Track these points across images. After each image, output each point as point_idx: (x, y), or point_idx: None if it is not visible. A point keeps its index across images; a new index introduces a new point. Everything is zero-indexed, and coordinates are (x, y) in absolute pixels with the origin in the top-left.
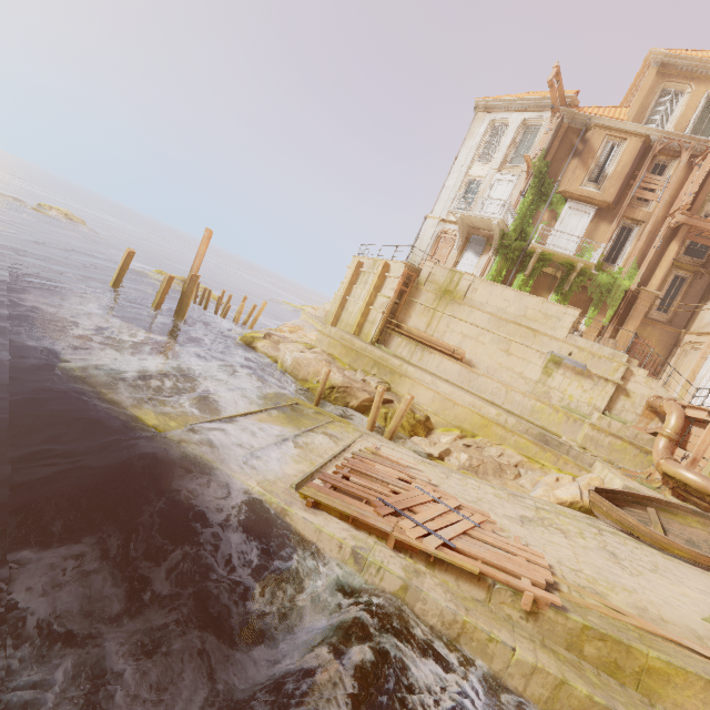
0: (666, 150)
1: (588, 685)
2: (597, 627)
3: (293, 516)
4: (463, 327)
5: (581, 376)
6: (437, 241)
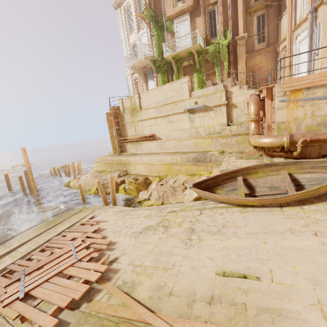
0: None
1: None
2: None
3: None
4: (147, 122)
5: (207, 112)
6: (136, 85)
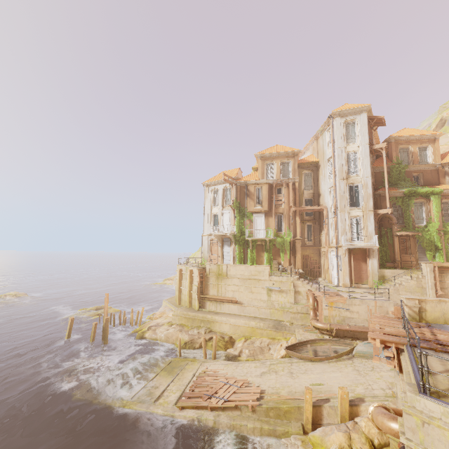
0: (277, 184)
1: (269, 425)
2: (270, 406)
3: (176, 416)
4: (231, 288)
5: (281, 292)
6: (211, 244)
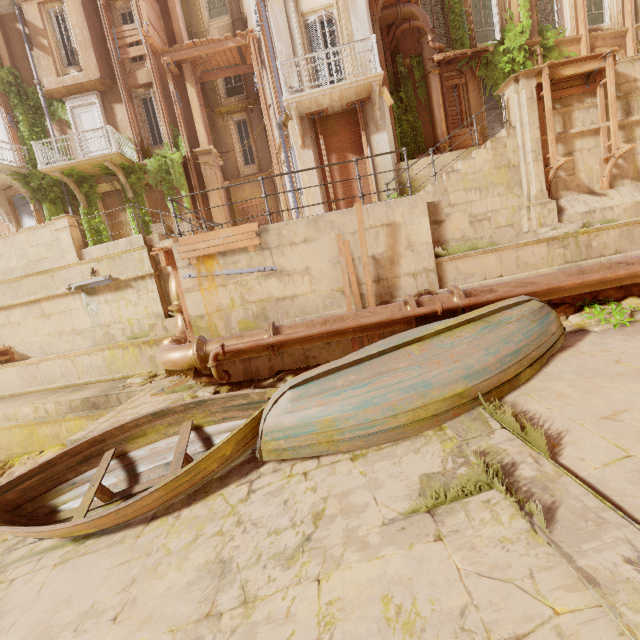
0: None
1: None
2: None
3: None
4: None
5: (121, 291)
6: None
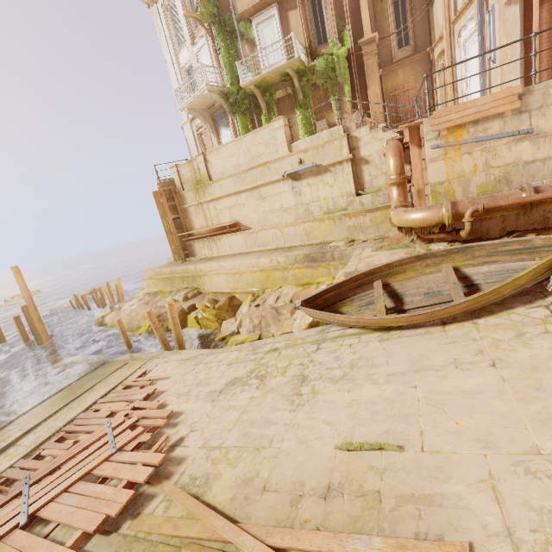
0: None
1: None
2: None
3: None
4: (224, 202)
5: (321, 175)
6: (200, 139)
